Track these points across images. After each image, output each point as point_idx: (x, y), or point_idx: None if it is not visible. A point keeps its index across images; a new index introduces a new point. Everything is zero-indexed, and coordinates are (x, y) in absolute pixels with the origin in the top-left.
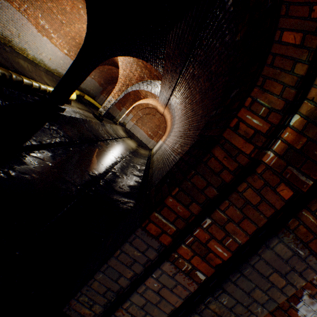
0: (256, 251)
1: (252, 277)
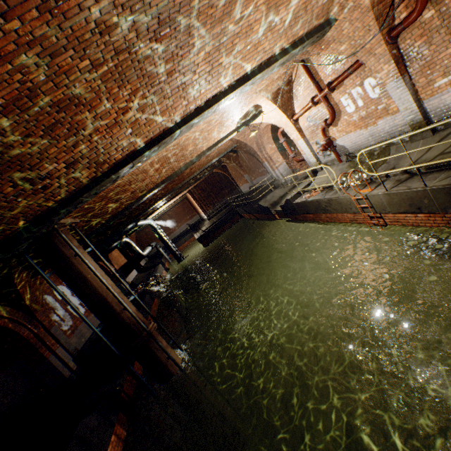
0: (54, 334)
1: (59, 335)
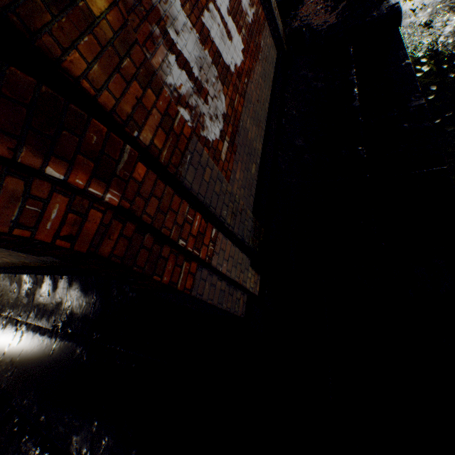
0: (195, 196)
1: (210, 196)
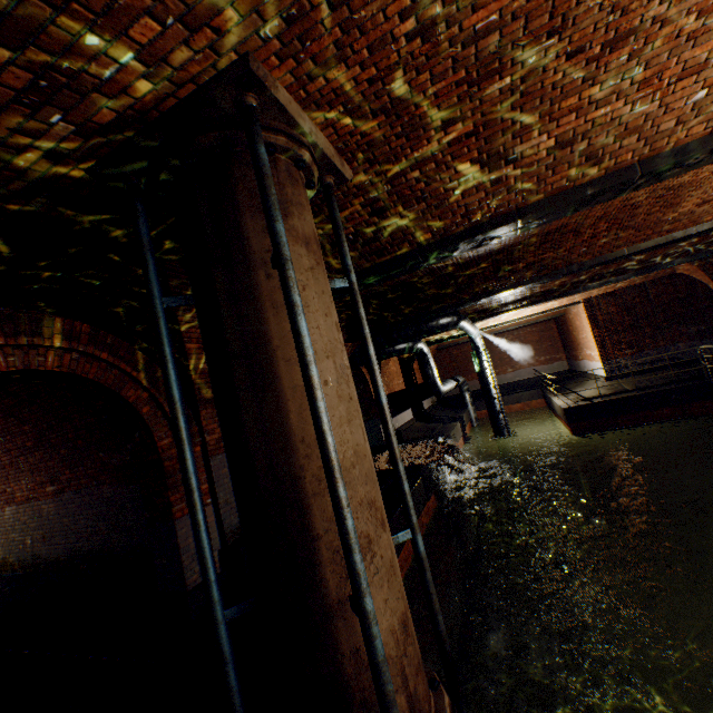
0: (212, 472)
1: (220, 479)
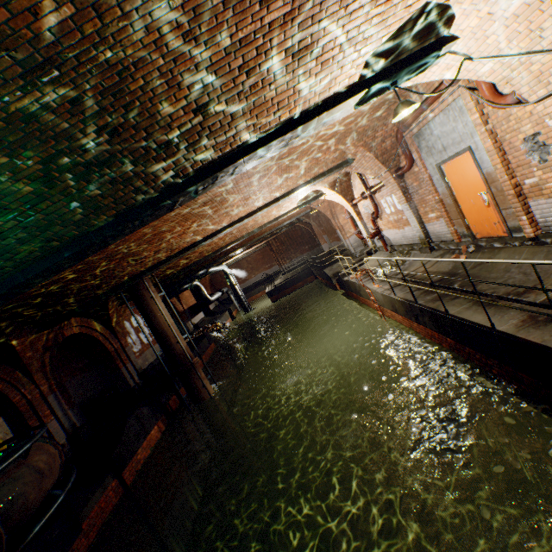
0: (127, 352)
1: (130, 354)
